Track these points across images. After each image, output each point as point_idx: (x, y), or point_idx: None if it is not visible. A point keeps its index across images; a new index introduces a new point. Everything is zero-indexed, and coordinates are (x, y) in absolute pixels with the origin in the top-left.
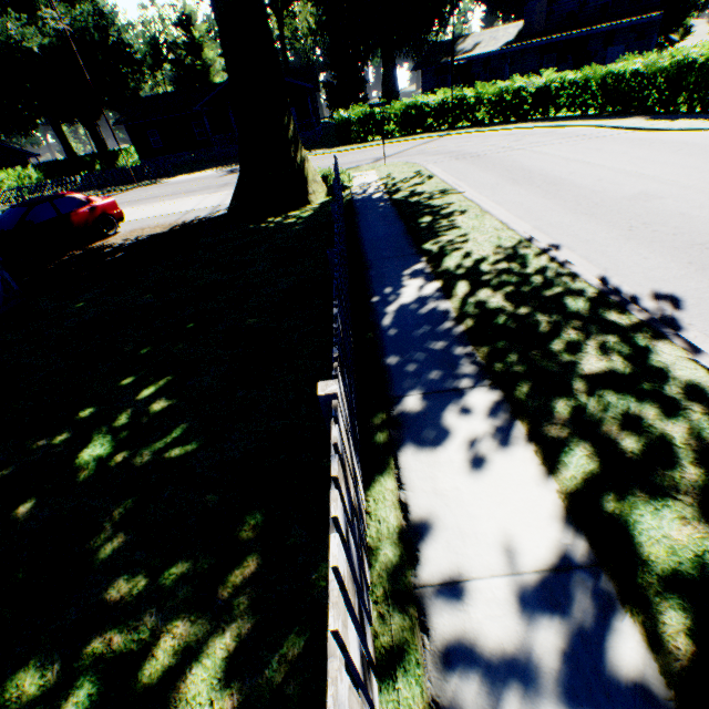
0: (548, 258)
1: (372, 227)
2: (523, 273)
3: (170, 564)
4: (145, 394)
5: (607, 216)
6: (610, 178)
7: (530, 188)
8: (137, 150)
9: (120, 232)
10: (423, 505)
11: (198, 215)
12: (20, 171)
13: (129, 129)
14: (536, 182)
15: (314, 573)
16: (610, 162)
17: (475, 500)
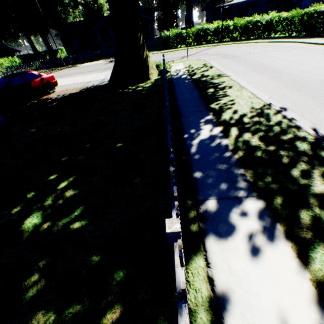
0: (282, 116)
1: (182, 94)
2: (268, 124)
3: (69, 305)
4: (62, 186)
5: (311, 92)
6: (309, 71)
7: (265, 75)
8: (66, 49)
9: (56, 91)
10: (223, 281)
11: (94, 84)
12: (11, 58)
13: (62, 38)
14: (268, 71)
15: (155, 323)
16: (308, 61)
17: (256, 280)
